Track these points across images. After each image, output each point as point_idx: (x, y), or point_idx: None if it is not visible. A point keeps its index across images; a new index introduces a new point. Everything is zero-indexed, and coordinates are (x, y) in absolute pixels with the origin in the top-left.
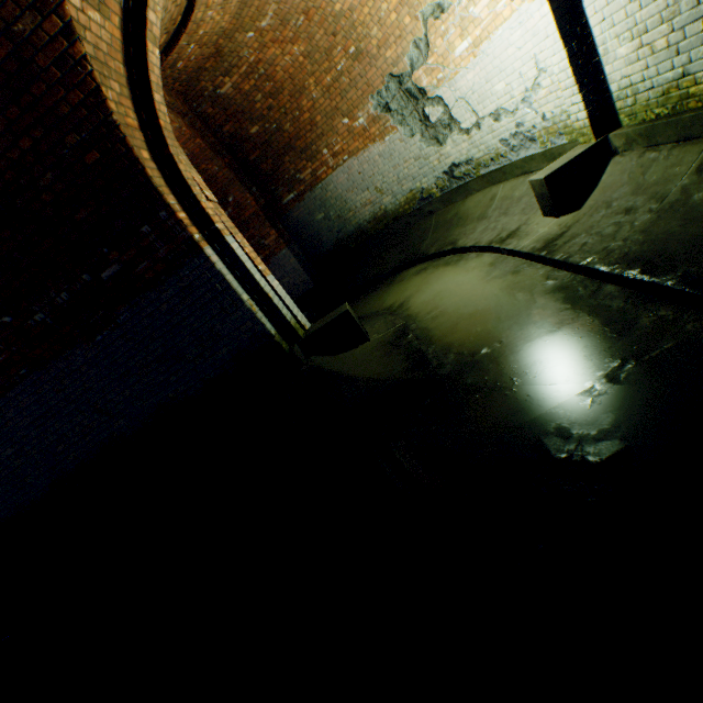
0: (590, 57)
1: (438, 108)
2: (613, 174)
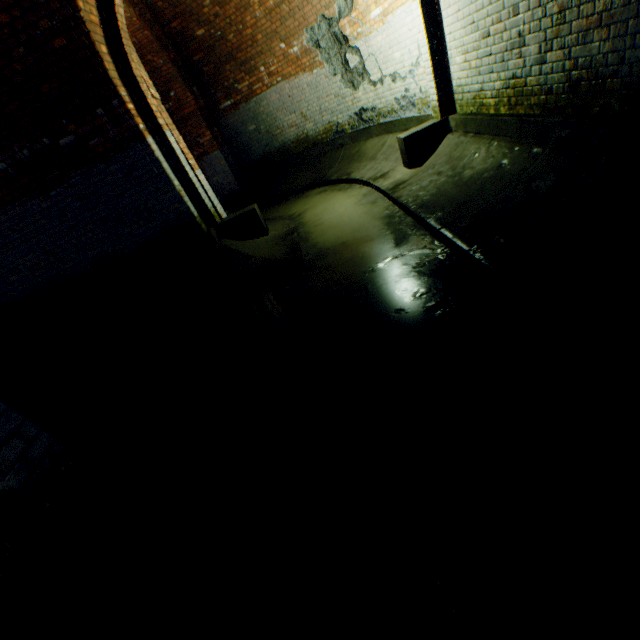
0: (444, 56)
1: (356, 57)
2: (444, 146)
